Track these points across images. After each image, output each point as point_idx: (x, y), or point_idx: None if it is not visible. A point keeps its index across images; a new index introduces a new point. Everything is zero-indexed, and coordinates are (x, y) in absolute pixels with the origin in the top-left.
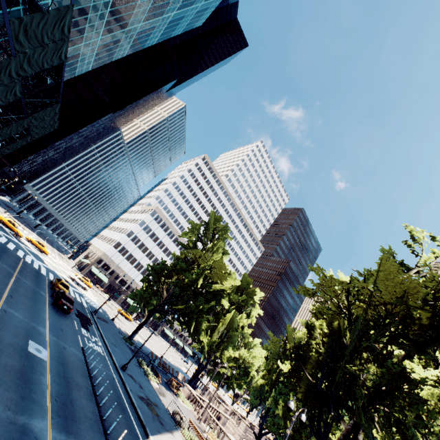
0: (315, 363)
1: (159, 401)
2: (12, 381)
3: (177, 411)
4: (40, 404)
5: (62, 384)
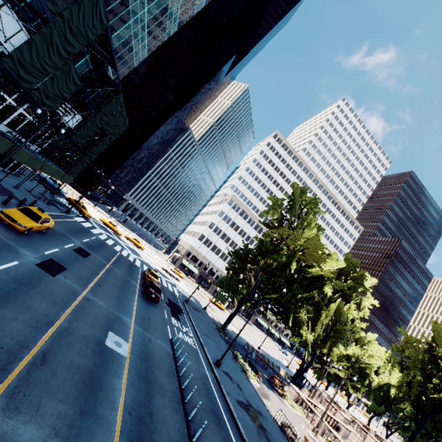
0: None
1: (262, 406)
2: (73, 387)
3: (286, 423)
4: (106, 422)
5: (141, 388)
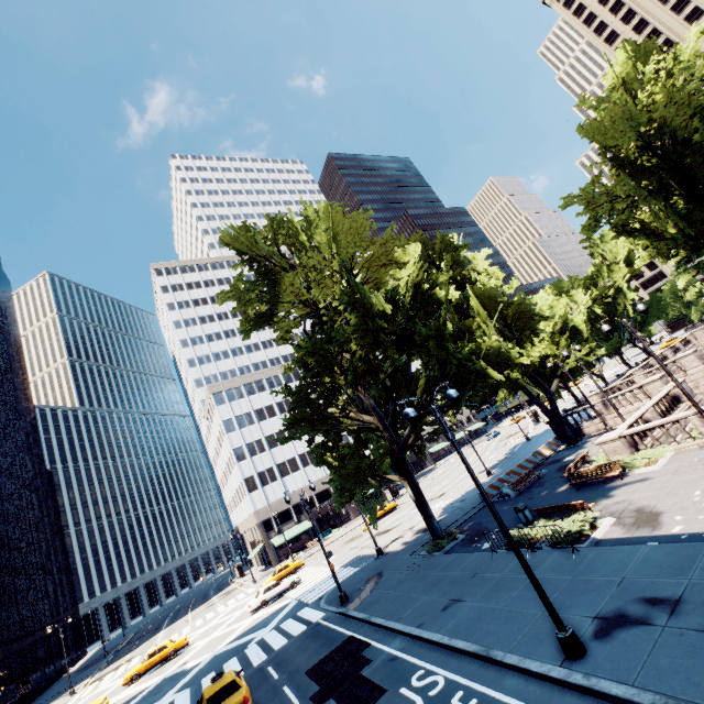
0: None
1: None
2: None
3: None
4: None
5: None
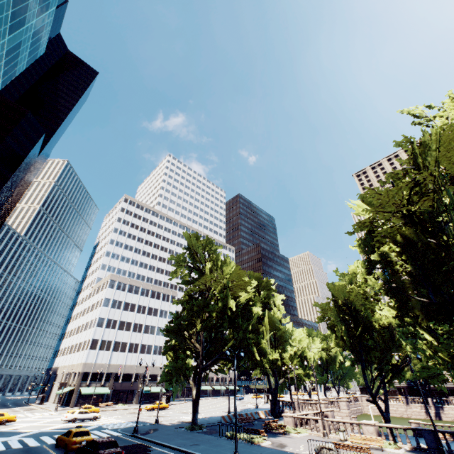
0: (412, 284)
1: None
2: None
3: (319, 447)
4: None
5: None
